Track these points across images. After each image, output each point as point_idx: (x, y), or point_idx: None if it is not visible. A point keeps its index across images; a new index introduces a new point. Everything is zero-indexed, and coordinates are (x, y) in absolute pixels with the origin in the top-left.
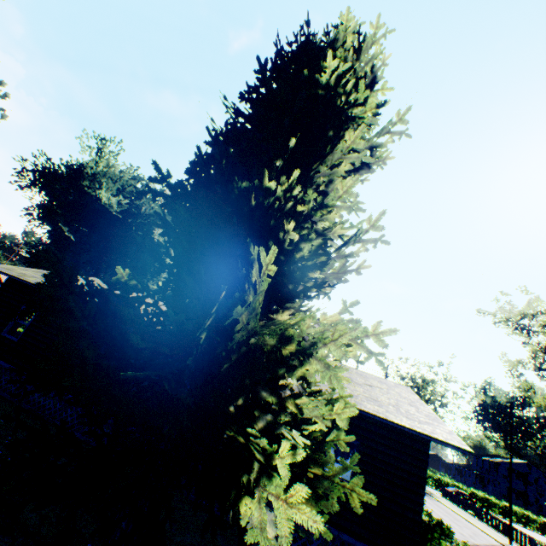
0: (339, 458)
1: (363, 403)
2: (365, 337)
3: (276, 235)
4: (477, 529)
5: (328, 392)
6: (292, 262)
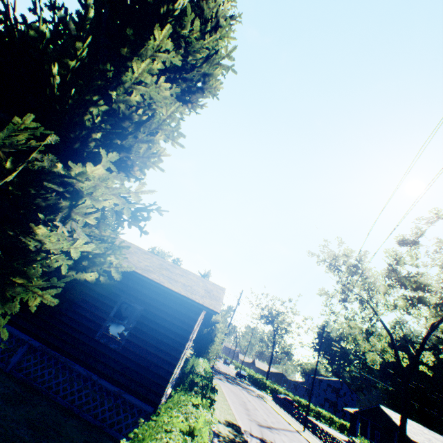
0: (54, 277)
1: (152, 274)
2: (128, 193)
3: (50, 81)
4: (284, 420)
5: (104, 250)
6: (81, 123)
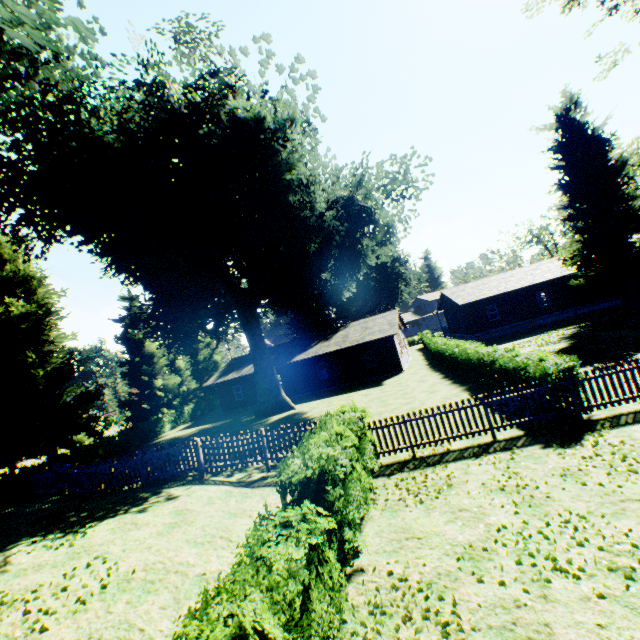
0: None
1: None
2: None
3: None
4: None
5: None
6: None
